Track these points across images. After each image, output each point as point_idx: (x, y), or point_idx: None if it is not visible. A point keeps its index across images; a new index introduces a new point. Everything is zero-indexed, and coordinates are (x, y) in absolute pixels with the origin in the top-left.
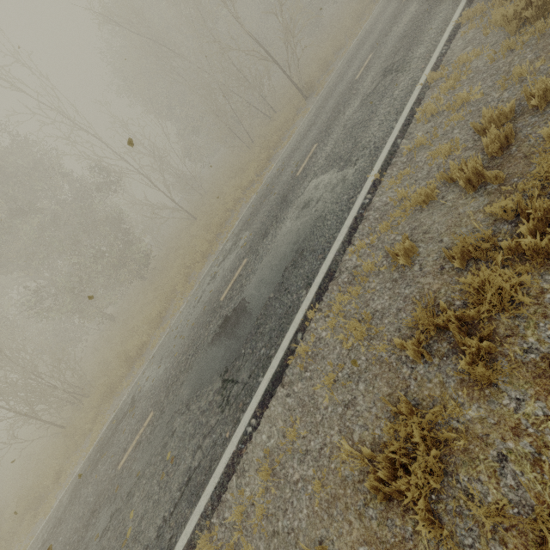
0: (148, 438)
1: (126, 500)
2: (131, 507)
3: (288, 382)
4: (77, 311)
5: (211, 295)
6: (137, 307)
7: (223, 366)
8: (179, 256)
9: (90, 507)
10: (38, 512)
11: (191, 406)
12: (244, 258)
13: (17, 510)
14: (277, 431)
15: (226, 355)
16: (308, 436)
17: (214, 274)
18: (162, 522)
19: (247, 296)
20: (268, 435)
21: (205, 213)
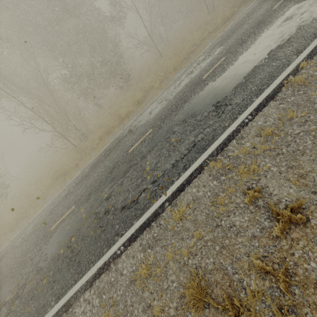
0: (151, 138)
1: (141, 159)
2: (145, 161)
3: (280, 98)
4: (84, 95)
5: (192, 79)
6: (118, 101)
7: (214, 101)
8: (150, 75)
9: (110, 167)
10: (65, 178)
11: (187, 120)
12: (222, 57)
13: (54, 175)
14: (272, 119)
15: (216, 96)
16: (306, 115)
17: (190, 72)
18: (175, 161)
19: (231, 71)
20: (264, 121)
21: (172, 51)
